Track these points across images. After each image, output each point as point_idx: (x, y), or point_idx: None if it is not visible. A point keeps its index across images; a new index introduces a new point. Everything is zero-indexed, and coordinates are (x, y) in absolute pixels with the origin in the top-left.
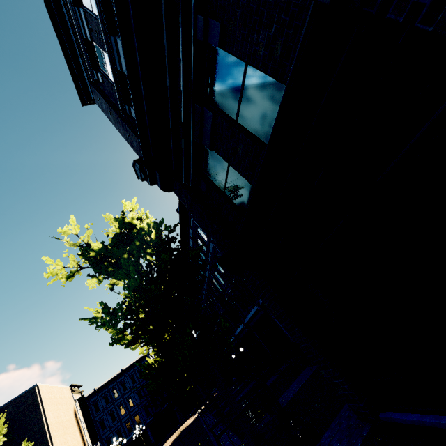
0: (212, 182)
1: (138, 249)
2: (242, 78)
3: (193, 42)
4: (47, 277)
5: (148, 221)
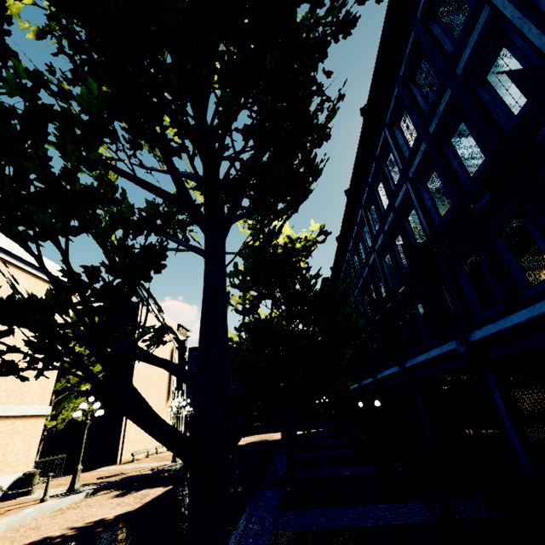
0: None
1: None
2: None
3: None
4: None
5: None
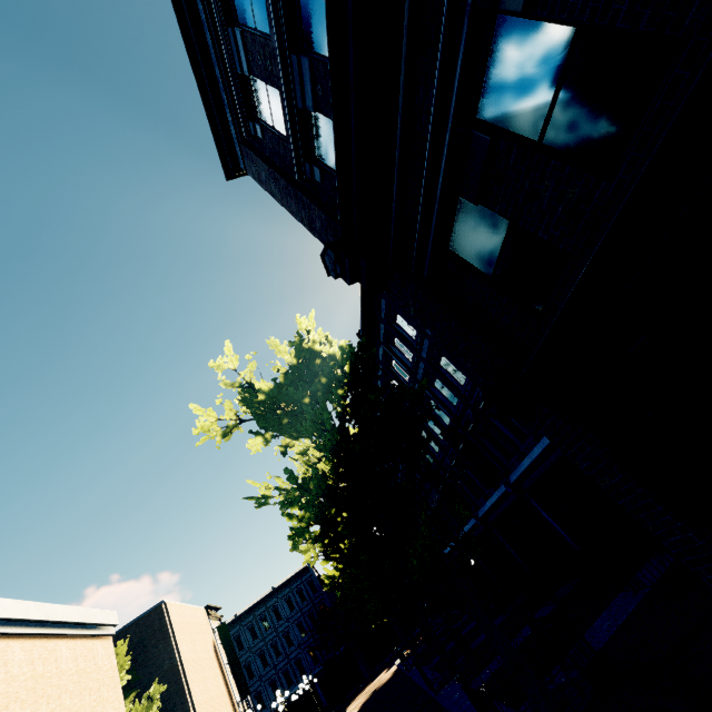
0: (468, 264)
1: (324, 389)
2: (563, 59)
3: (469, 15)
4: (197, 434)
5: (341, 344)
